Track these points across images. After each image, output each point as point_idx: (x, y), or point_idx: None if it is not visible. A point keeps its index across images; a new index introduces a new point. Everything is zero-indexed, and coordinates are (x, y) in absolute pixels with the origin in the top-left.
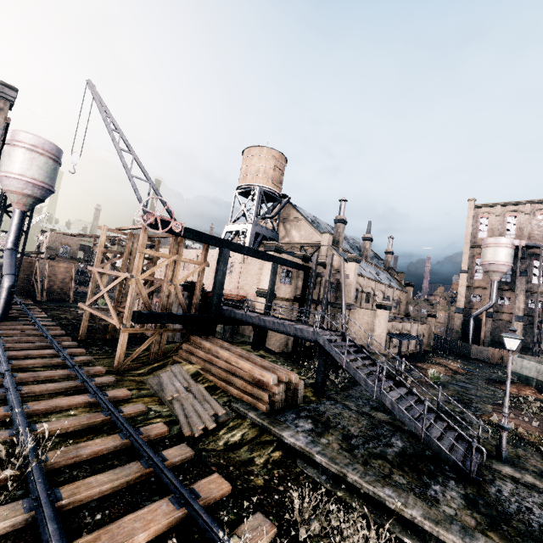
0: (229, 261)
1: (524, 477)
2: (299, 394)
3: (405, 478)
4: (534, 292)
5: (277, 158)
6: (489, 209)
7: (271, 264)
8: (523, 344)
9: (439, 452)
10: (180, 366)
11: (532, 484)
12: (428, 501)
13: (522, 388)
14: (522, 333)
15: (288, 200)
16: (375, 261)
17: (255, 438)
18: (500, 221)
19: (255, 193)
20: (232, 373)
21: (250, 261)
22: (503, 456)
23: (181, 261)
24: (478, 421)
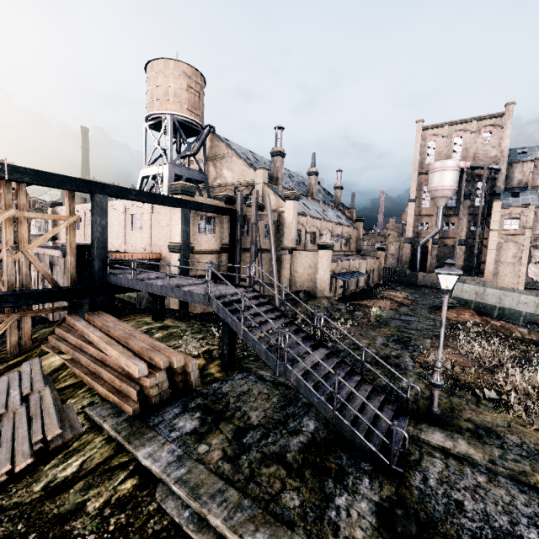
0: (137, 213)
1: (457, 445)
2: (193, 377)
3: (300, 493)
4: (476, 214)
5: (190, 75)
6: (437, 131)
7: (180, 210)
8: (464, 266)
9: (353, 439)
10: (37, 361)
11: (465, 455)
12: (322, 536)
13: (461, 312)
14: (464, 255)
15: (209, 130)
16: (324, 198)
17: (103, 463)
18: (447, 142)
19: (167, 124)
20: (102, 363)
21: (160, 210)
22: (434, 418)
23: (26, 218)
24: (406, 381)
